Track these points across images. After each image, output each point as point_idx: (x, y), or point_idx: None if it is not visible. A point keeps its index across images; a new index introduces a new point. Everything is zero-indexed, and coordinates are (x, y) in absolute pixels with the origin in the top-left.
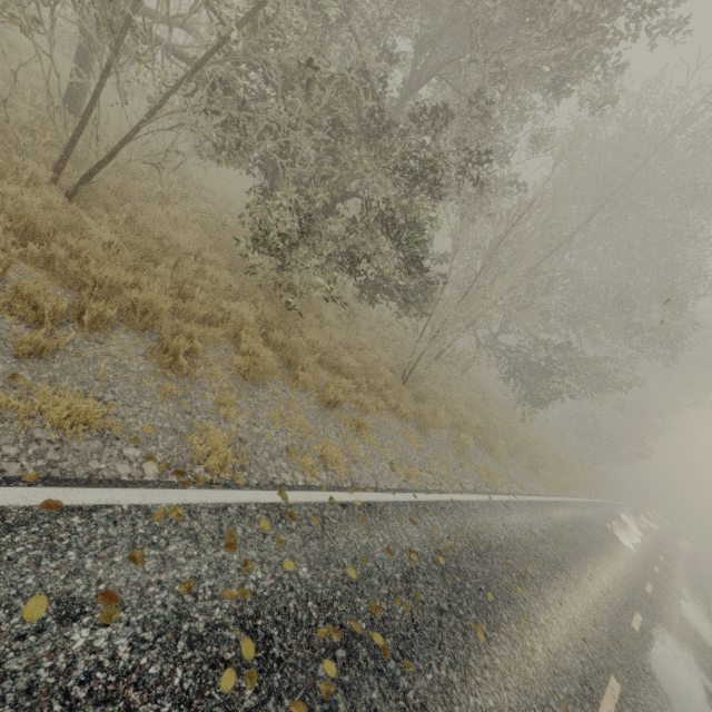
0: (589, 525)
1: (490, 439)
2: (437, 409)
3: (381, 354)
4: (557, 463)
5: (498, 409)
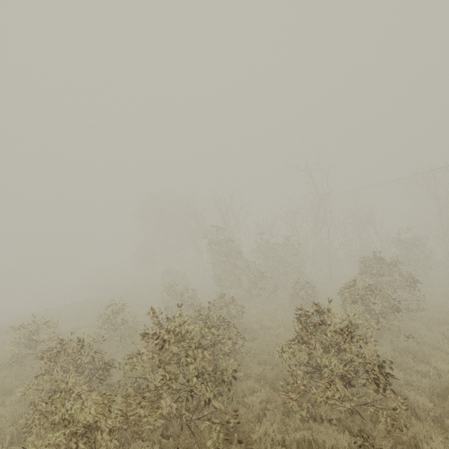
0: None
1: None
2: None
3: None
4: None
5: None
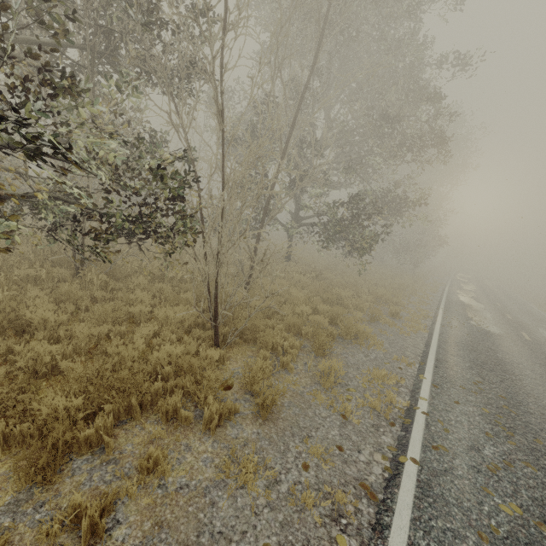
0: (473, 344)
1: (349, 328)
2: (275, 341)
3: (166, 315)
4: (402, 291)
5: (334, 276)
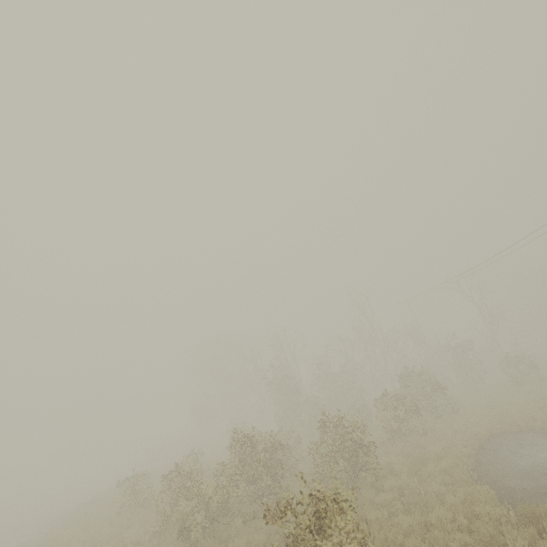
0: None
1: None
2: None
3: None
4: None
5: None
